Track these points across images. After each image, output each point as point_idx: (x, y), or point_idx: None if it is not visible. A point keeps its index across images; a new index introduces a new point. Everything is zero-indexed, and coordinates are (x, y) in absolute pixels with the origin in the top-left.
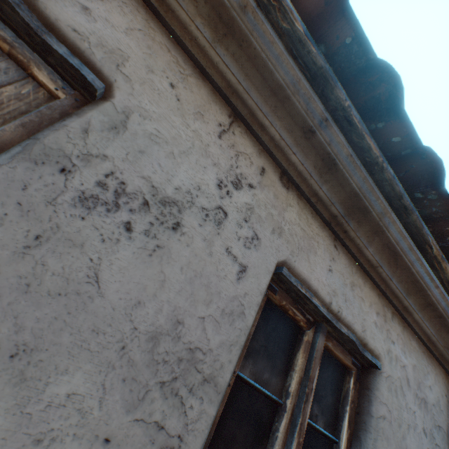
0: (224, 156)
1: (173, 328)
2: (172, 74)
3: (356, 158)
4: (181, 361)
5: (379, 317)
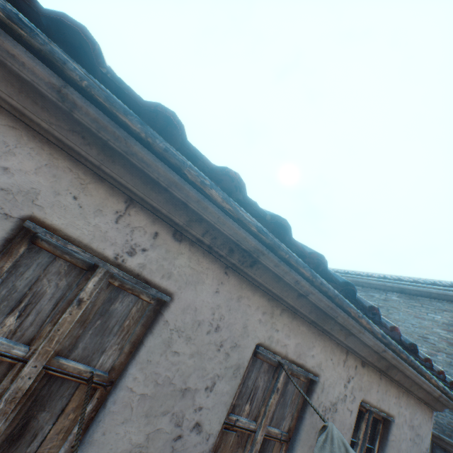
0: (345, 372)
1: None
2: (331, 353)
3: (395, 356)
4: None
5: (396, 398)
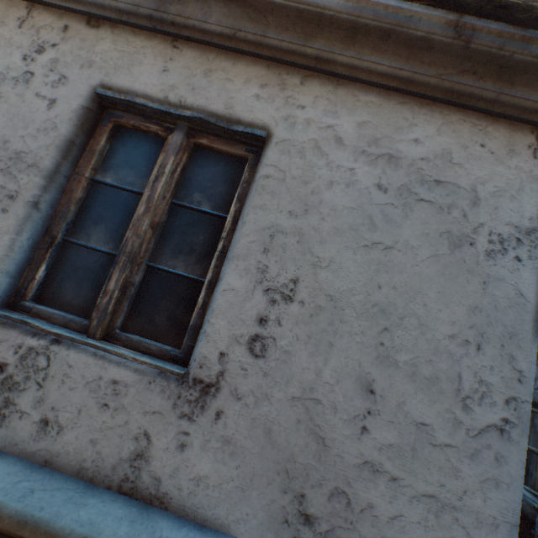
0: (26, 38)
1: (4, 146)
2: None
3: None
4: (12, 160)
5: (268, 89)
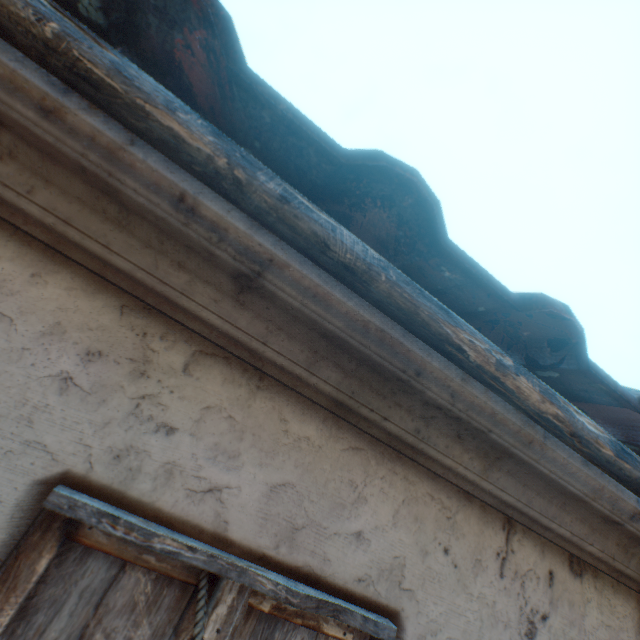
0: (510, 599)
1: None
2: (442, 529)
3: None
4: None
5: None
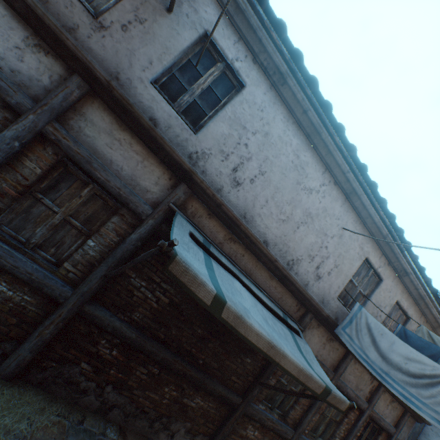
0: (418, 321)
1: None
2: (416, 312)
3: None
4: None
5: None
